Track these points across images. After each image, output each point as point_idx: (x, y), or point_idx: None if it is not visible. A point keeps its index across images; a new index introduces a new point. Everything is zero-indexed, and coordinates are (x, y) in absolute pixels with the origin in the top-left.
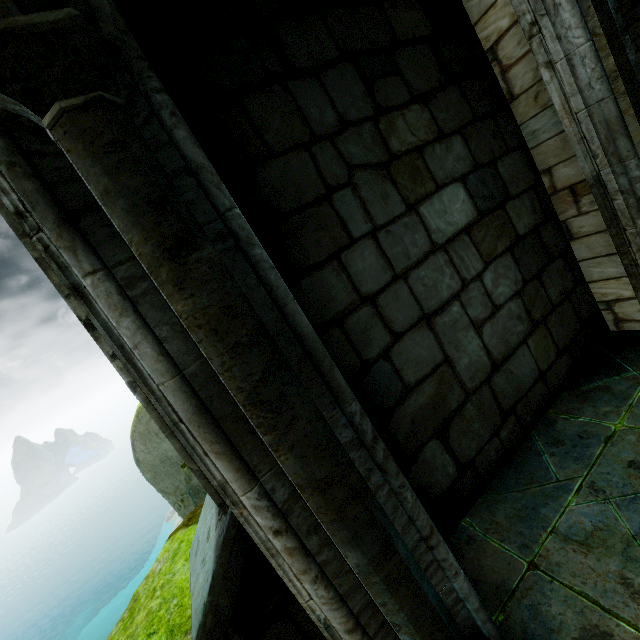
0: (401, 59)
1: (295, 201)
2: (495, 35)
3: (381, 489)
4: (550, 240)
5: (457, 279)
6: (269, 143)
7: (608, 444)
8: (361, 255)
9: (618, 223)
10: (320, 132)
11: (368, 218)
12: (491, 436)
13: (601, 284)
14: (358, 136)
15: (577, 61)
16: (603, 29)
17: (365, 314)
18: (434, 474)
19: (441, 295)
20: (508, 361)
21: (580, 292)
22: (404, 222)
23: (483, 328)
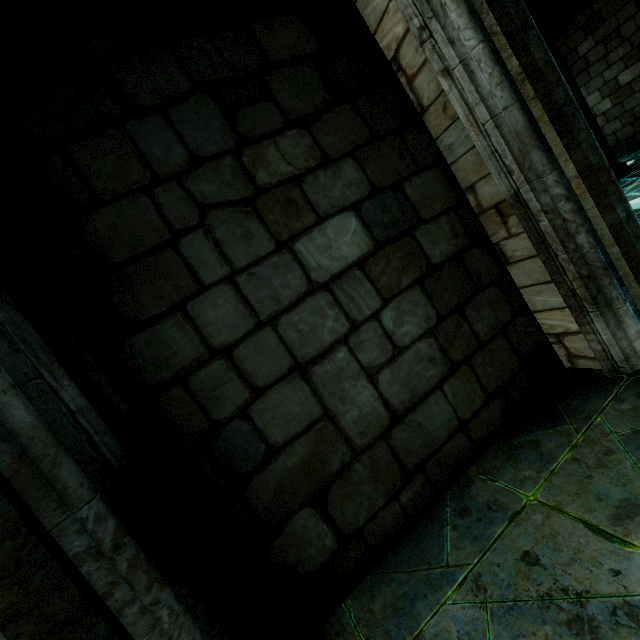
0: (274, 82)
1: (129, 250)
2: (394, 43)
3: (130, 606)
4: (478, 267)
5: (344, 321)
6: (99, 190)
7: (512, 523)
8: (213, 303)
9: (547, 247)
10: (164, 173)
11: (225, 261)
12: (388, 500)
13: (546, 314)
14: (215, 172)
15: (475, 66)
16: (500, 26)
17: (216, 369)
18: (305, 548)
19: (321, 341)
20: (414, 411)
21: (521, 324)
22: (273, 262)
23: (379, 375)
